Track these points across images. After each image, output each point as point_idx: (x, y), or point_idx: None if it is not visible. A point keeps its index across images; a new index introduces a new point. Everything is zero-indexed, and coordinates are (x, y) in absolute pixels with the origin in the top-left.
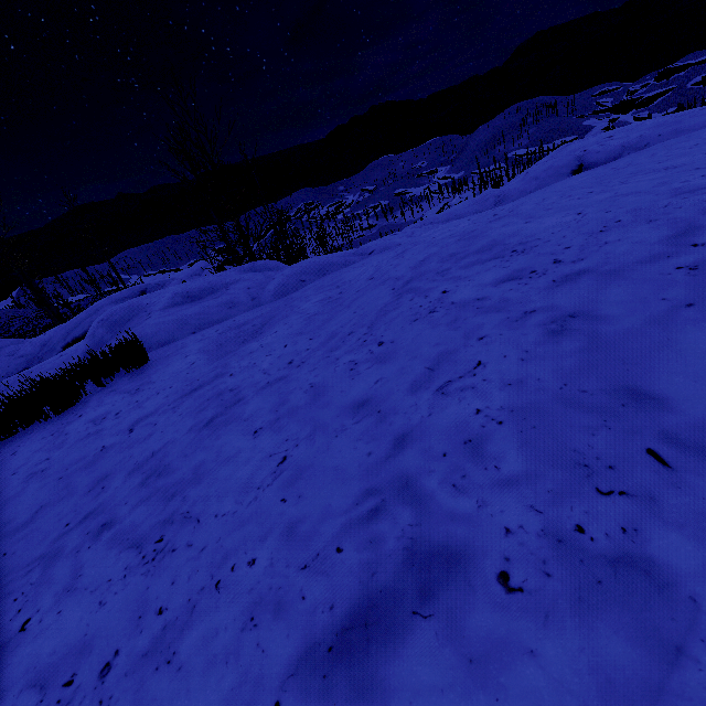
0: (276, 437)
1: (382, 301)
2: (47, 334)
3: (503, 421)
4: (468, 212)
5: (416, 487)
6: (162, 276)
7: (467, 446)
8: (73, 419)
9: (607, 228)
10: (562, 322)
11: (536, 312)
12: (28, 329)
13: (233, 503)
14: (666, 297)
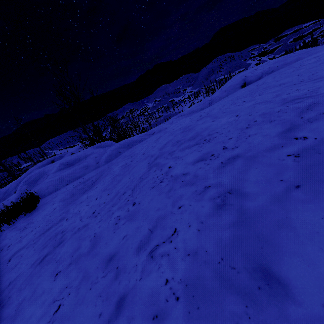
0: (63, 282)
1: (142, 171)
2: (7, 187)
3: (179, 298)
4: (197, 109)
5: None
6: (65, 150)
7: (153, 322)
8: None
9: (250, 126)
10: (223, 197)
11: (210, 187)
12: (3, 182)
13: None
14: (283, 178)
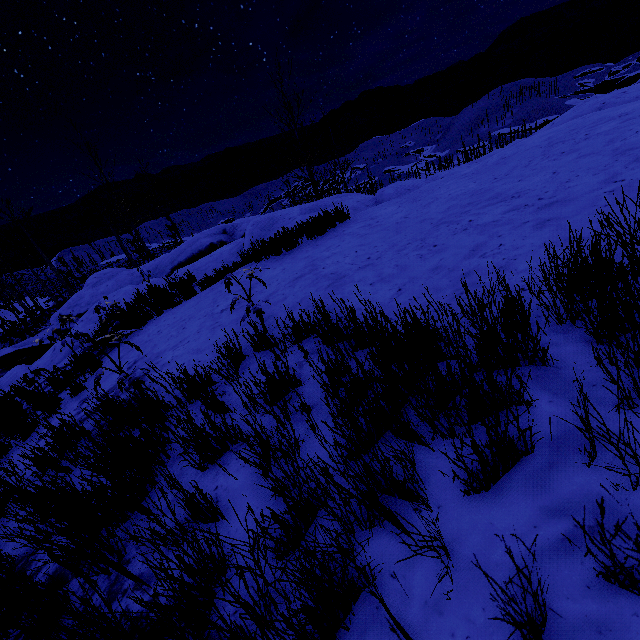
0: (537, 175)
1: (538, 151)
2: (157, 260)
3: None
4: None
5: (636, 147)
6: None
7: None
8: (340, 232)
9: None
10: None
11: None
12: None
13: (542, 182)
14: None
